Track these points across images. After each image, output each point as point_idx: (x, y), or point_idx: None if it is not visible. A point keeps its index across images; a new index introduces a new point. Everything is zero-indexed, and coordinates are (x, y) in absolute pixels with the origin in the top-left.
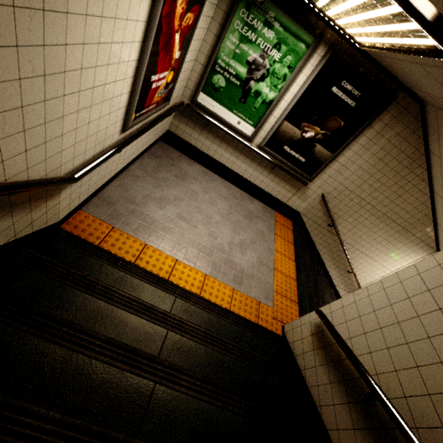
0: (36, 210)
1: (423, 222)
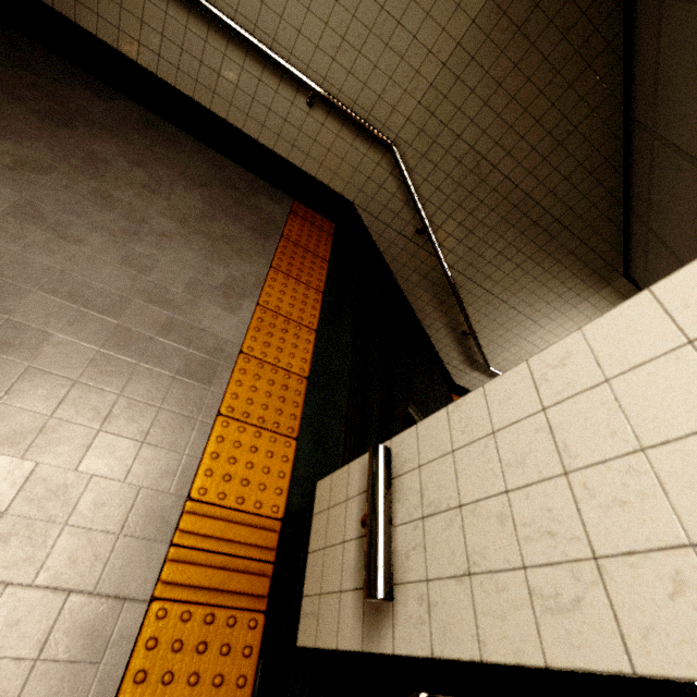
0: (462, 365)
1: None
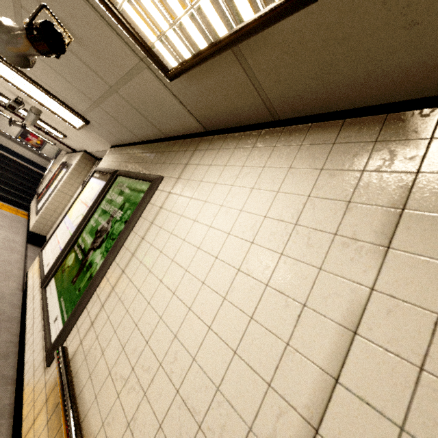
0: None
1: None
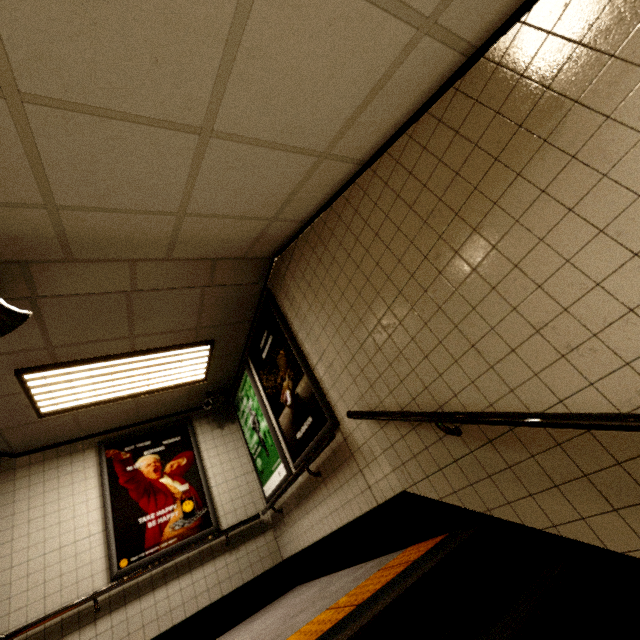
0: None
1: (469, 105)
